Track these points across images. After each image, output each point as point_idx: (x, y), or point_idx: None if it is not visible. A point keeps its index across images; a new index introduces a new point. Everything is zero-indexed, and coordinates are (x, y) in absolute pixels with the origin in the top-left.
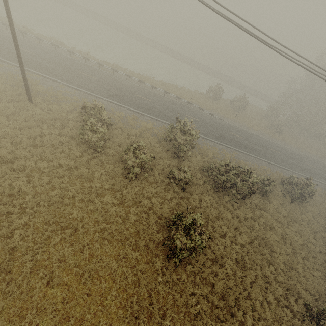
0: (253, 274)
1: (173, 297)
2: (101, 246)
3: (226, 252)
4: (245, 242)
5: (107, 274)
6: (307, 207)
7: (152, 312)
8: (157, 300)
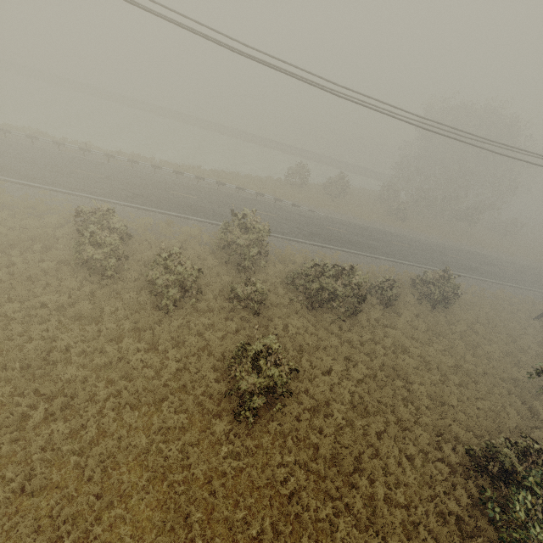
0: (382, 420)
1: (251, 477)
2: (119, 417)
3: (334, 395)
4: (366, 377)
5: (133, 459)
6: (458, 314)
7: (214, 505)
8: (222, 486)
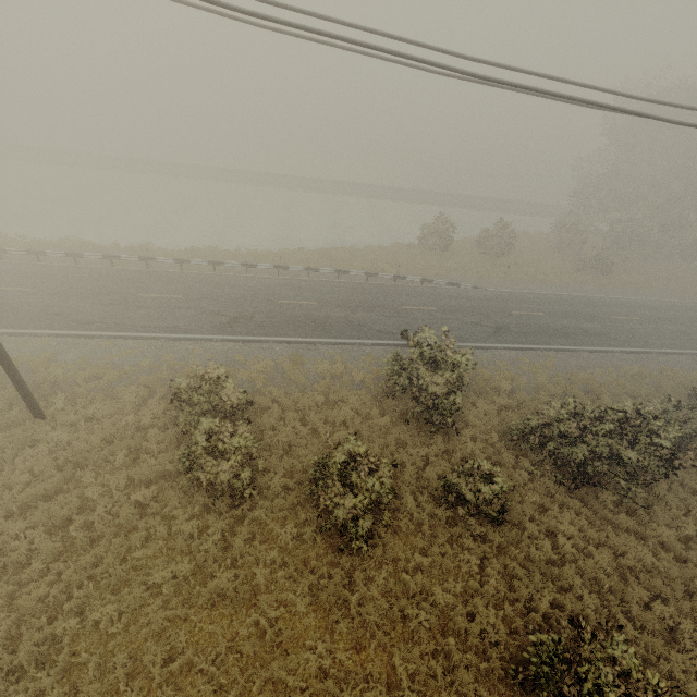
0: None
1: None
2: None
3: None
4: None
5: None
6: None
7: None
8: None
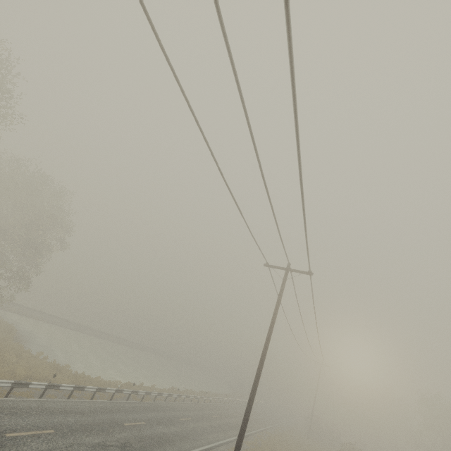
0: None
1: None
2: None
3: None
4: None
5: None
6: None
7: None
8: None
